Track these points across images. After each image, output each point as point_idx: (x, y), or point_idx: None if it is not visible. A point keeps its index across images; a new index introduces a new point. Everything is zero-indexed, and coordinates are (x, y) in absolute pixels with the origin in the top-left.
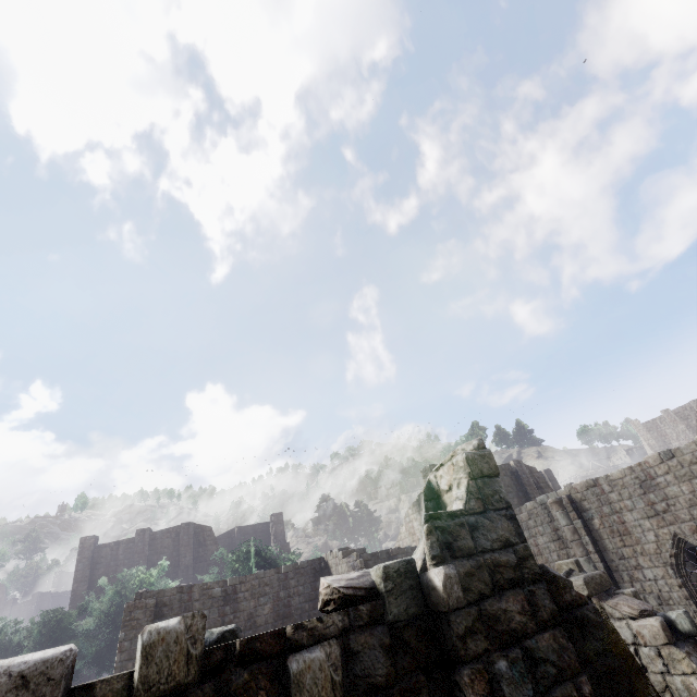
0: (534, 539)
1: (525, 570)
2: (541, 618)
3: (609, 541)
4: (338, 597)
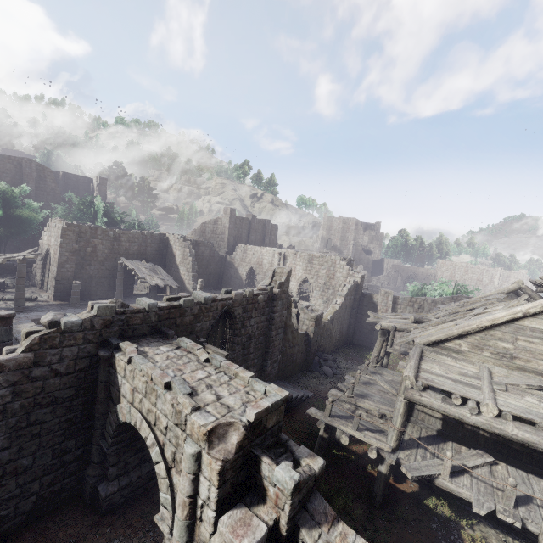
0: (262, 260)
1: (287, 292)
2: (286, 298)
3: None
4: (263, 290)
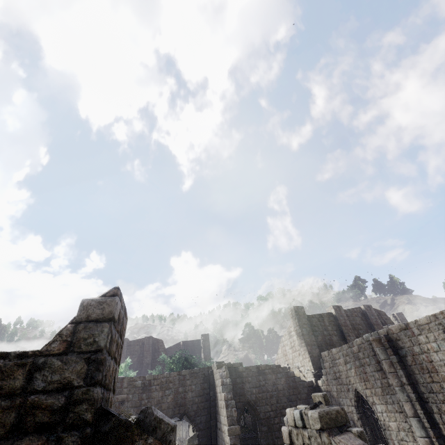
0: (363, 368)
1: (68, 414)
2: None
3: (420, 376)
4: None
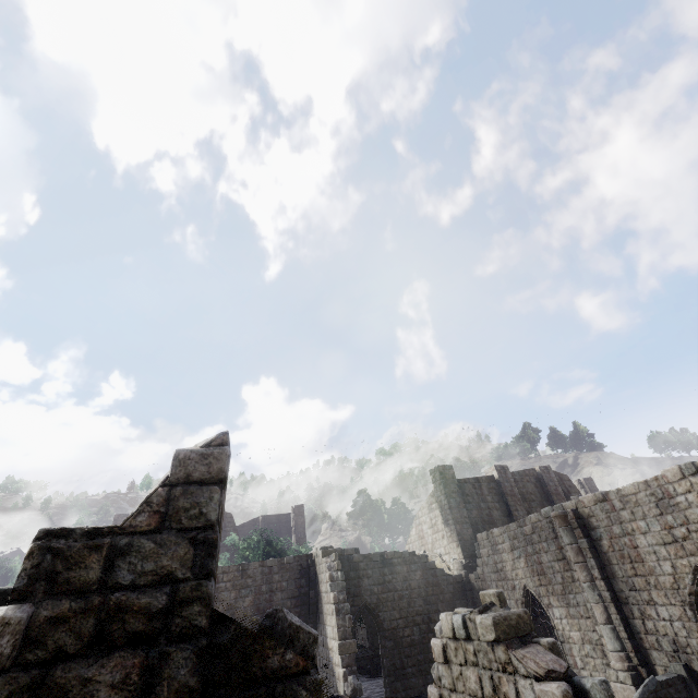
0: (537, 556)
1: (173, 620)
2: (154, 696)
3: (618, 568)
4: None
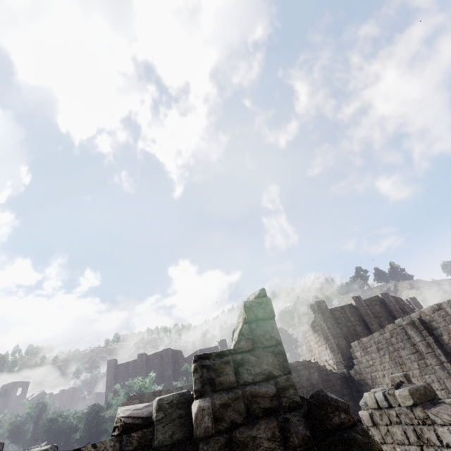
0: (397, 352)
1: (283, 399)
2: (291, 443)
3: None
4: (120, 425)
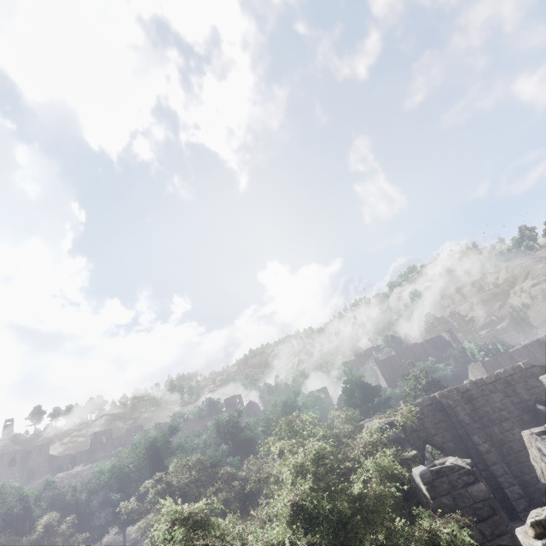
0: None
1: None
2: None
3: None
4: None
